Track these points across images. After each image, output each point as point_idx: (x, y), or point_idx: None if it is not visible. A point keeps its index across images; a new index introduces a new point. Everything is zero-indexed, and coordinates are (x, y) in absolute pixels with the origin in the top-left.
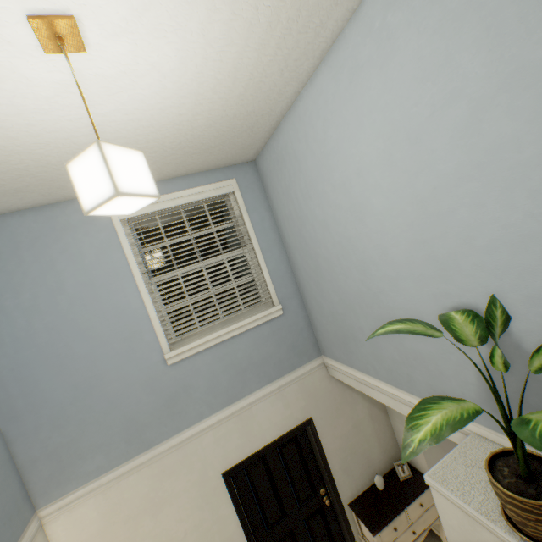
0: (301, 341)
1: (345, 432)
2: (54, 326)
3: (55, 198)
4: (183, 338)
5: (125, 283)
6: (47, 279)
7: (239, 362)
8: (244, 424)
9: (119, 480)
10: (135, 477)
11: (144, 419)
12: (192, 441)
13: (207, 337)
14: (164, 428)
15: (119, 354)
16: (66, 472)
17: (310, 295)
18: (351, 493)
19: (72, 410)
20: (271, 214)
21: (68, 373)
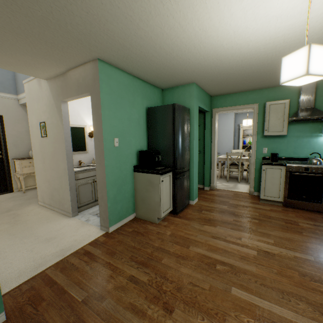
0: (8, 84)
1: (21, 131)
2: None
3: None
4: None
5: None
6: None
7: None
8: None
9: None
10: None
11: None
12: None
13: None
14: None
15: None
16: None
17: None
18: (16, 156)
19: None
20: None
21: None
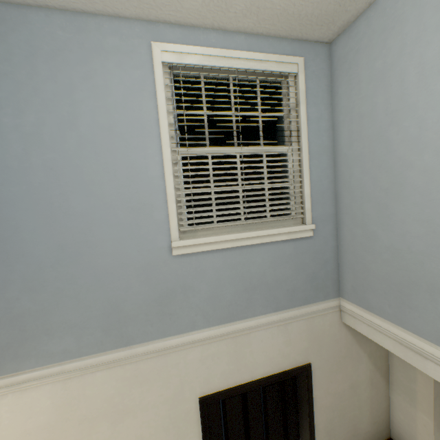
0: (322, 274)
1: (340, 390)
2: (54, 166)
3: (92, 0)
4: (196, 229)
5: (148, 141)
6: (59, 106)
7: (250, 276)
8: (237, 349)
9: (85, 373)
10: (102, 373)
11: (129, 310)
12: (176, 352)
13: (224, 236)
14: (149, 327)
15: (121, 225)
16: (27, 345)
17: (355, 223)
18: None
19: (51, 274)
20: (330, 115)
21: (56, 228)
